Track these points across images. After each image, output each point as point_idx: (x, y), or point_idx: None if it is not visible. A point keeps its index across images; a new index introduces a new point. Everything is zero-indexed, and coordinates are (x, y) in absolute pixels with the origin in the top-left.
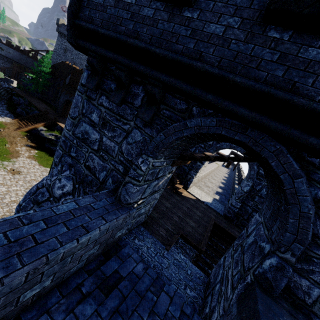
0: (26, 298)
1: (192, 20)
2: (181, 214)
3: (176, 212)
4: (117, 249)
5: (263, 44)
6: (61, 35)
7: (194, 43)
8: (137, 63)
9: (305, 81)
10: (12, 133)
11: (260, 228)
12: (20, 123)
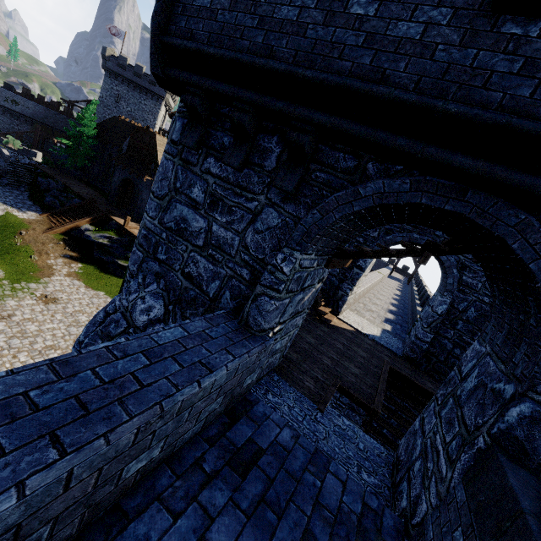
0: (129, 473)
1: (366, 19)
2: (335, 354)
3: (326, 351)
4: (245, 407)
5: (494, 47)
6: (110, 74)
7: (371, 56)
8: (271, 98)
9: None
10: (41, 236)
11: (486, 362)
12: (52, 220)
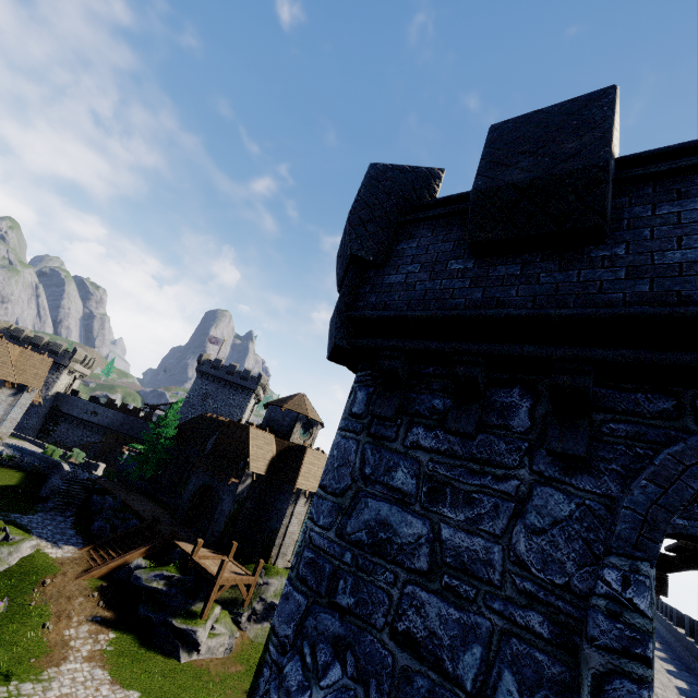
0: None
1: (616, 257)
2: None
3: None
4: None
5: None
6: (202, 375)
7: (646, 283)
8: (511, 344)
9: None
10: (70, 585)
11: None
12: (94, 555)
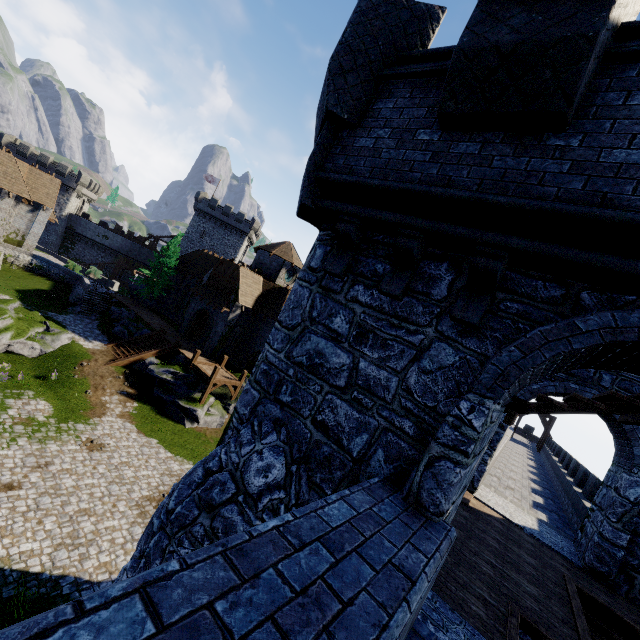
0: None
1: (568, 149)
2: (492, 557)
3: (479, 550)
4: None
5: None
6: (199, 213)
7: (582, 181)
8: (448, 224)
9: None
10: (101, 369)
11: None
12: (117, 351)
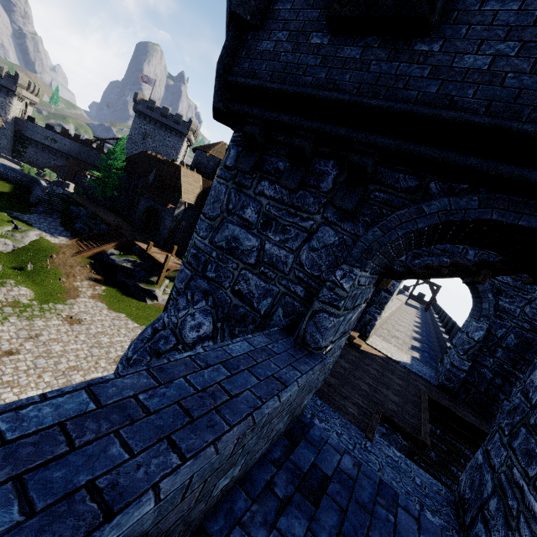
0: (216, 491)
1: (430, 54)
2: (371, 380)
3: (362, 376)
4: (301, 430)
5: None
6: (139, 115)
7: (437, 85)
8: (333, 125)
9: None
10: (69, 260)
11: None
12: (81, 244)
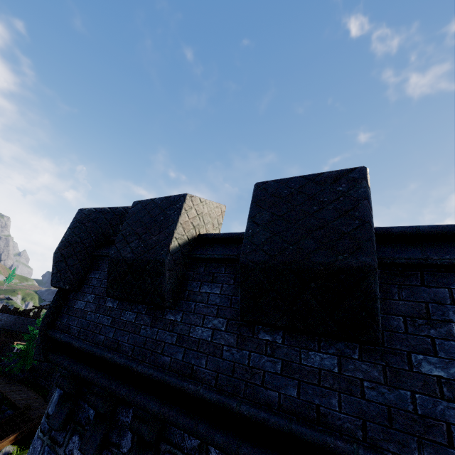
0: None
1: (176, 323)
2: None
3: None
4: None
5: (259, 350)
6: None
7: (182, 352)
8: (118, 384)
9: (328, 402)
10: None
11: None
12: None
